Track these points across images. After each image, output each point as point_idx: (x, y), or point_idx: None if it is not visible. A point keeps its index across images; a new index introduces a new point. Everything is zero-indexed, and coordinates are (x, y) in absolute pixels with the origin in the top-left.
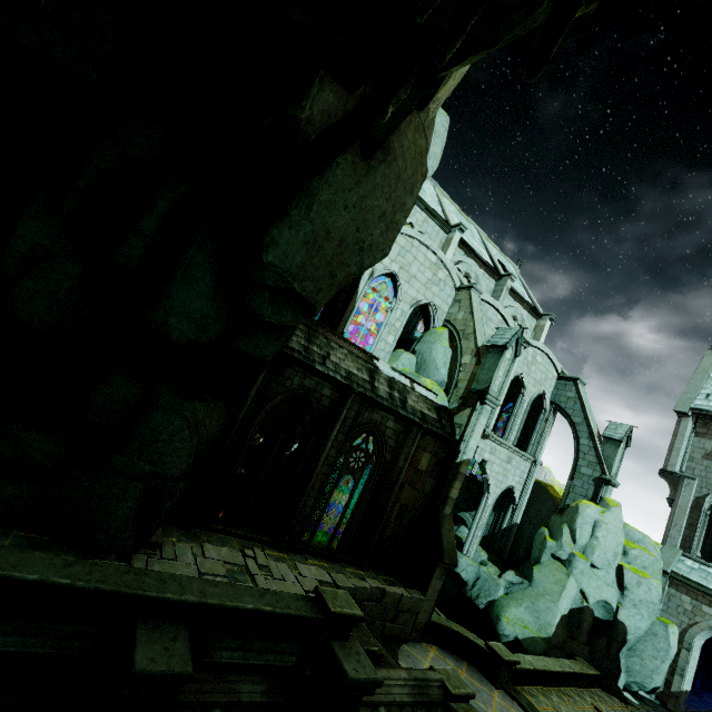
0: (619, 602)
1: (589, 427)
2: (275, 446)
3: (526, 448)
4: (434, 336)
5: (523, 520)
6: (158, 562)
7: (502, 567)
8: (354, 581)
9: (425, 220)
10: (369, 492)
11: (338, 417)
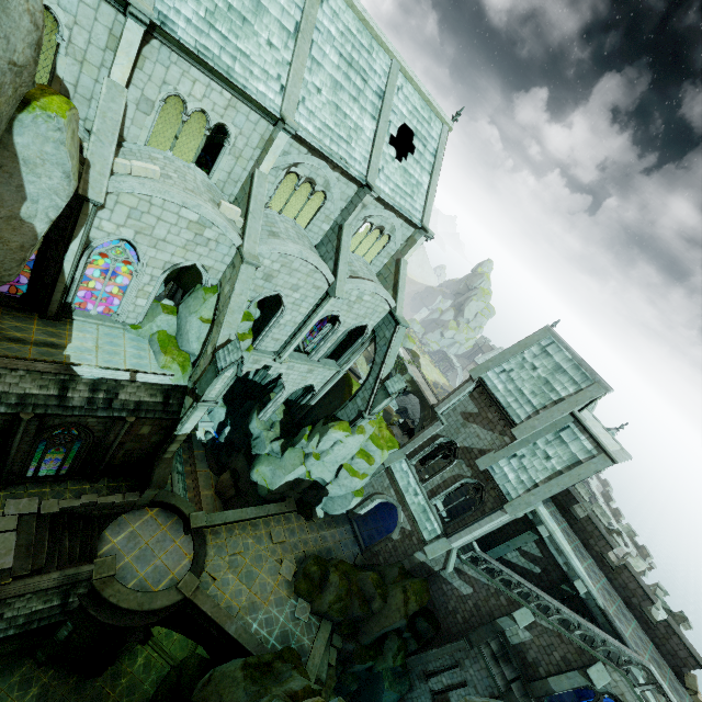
0: (331, 481)
1: (379, 372)
2: None
3: (340, 358)
4: (196, 303)
5: (320, 402)
6: None
7: (288, 428)
8: (65, 503)
9: (230, 104)
10: (85, 452)
11: (17, 431)
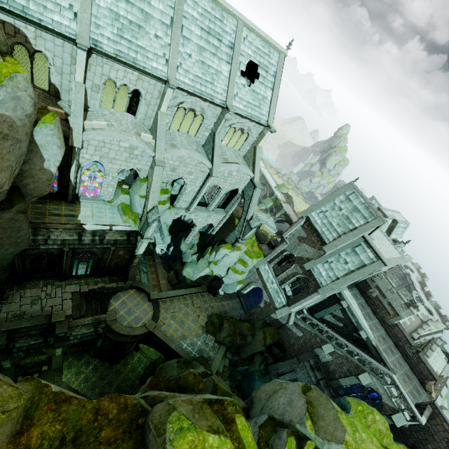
0: (224, 276)
1: (246, 215)
2: (42, 262)
3: (226, 207)
4: (137, 188)
5: (218, 232)
6: (6, 305)
7: (201, 247)
8: (91, 287)
9: (139, 78)
10: (95, 263)
11: (64, 256)
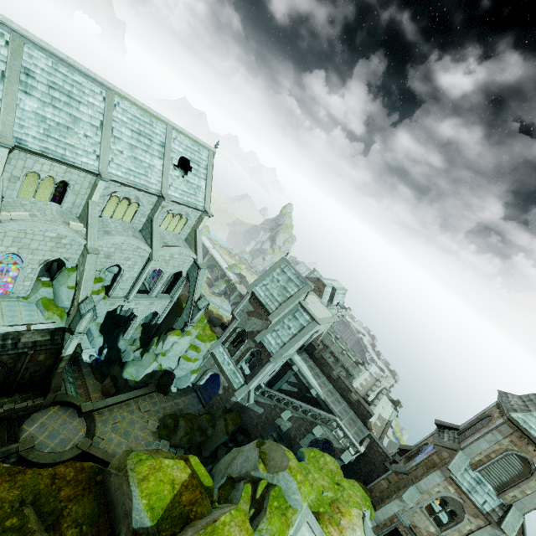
0: (176, 367)
1: (193, 297)
2: None
3: (171, 292)
4: (64, 279)
5: (164, 321)
6: None
7: (146, 341)
8: None
9: (67, 171)
10: (2, 378)
11: None
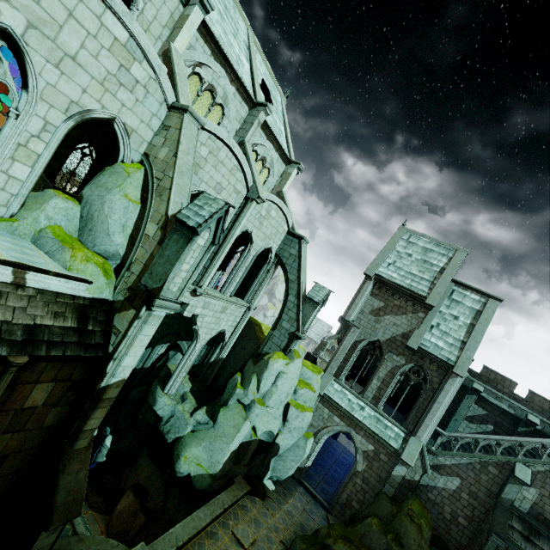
0: (280, 430)
1: (298, 286)
2: None
3: (246, 294)
4: (115, 178)
5: (230, 353)
6: None
7: (201, 396)
8: None
9: None
10: None
11: None
